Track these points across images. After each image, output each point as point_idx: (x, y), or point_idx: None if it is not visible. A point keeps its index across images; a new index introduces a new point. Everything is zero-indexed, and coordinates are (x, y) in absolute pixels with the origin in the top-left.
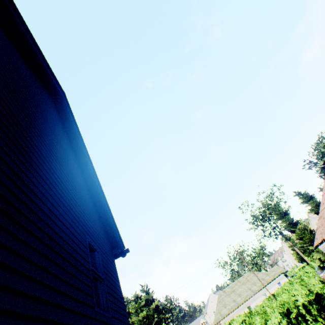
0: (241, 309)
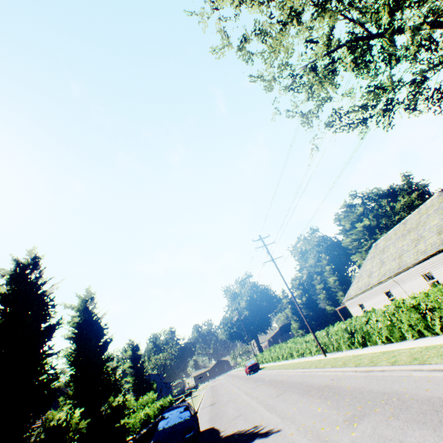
0: (374, 294)
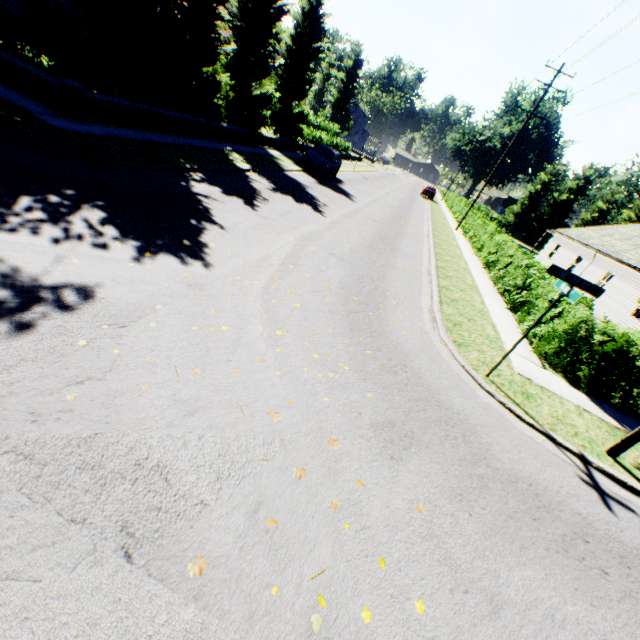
0: (574, 250)
